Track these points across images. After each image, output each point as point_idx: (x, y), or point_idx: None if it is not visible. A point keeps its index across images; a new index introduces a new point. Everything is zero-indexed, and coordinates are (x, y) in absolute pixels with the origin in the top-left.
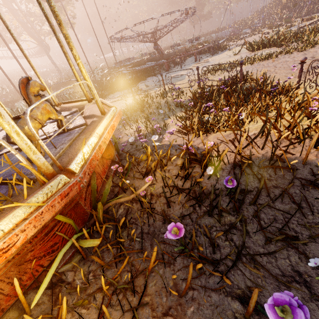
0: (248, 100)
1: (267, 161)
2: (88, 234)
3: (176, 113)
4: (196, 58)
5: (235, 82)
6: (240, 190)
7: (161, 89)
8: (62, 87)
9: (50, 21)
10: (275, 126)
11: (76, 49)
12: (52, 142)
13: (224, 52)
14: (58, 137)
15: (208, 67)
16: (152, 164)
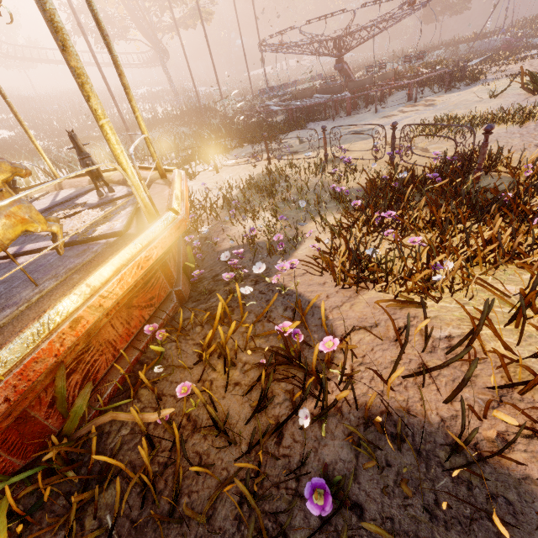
0: (479, 222)
1: (445, 448)
2: (48, 468)
3: (325, 215)
4: (409, 95)
5: (465, 168)
6: (353, 506)
7: (322, 153)
8: (173, 122)
9: (101, 26)
10: (503, 341)
11: (98, 97)
12: (52, 261)
13: (472, 87)
14: (67, 251)
15: (424, 120)
16: (204, 353)
